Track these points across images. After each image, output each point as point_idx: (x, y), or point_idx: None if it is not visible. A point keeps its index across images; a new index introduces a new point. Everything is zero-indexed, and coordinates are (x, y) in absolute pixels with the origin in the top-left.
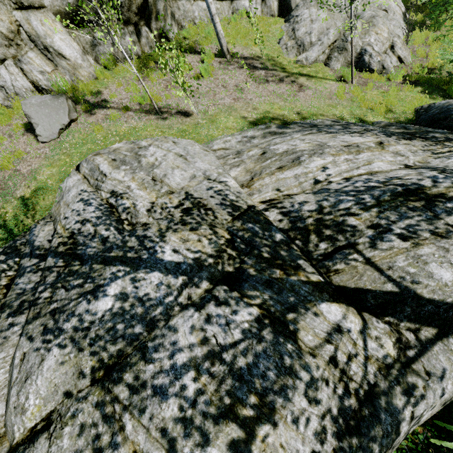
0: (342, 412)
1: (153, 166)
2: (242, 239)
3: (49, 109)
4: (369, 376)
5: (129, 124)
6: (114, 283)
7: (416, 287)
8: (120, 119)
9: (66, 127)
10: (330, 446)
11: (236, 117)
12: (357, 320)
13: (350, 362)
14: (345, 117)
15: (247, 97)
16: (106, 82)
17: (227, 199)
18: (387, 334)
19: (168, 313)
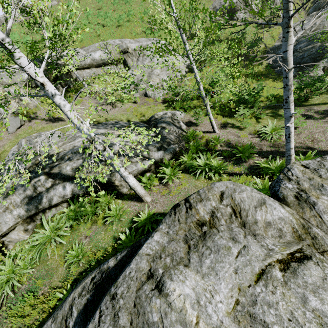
0: (32, 195)
1: (37, 142)
2: (41, 163)
3: (13, 121)
4: (42, 189)
5: (42, 125)
6: (4, 175)
7: (62, 171)
8: (40, 123)
9: (19, 127)
10: (26, 201)
11: None
12: (44, 178)
13: (38, 186)
14: (123, 120)
15: (90, 112)
16: (40, 108)
17: (48, 152)
18: (51, 181)
19: (11, 180)
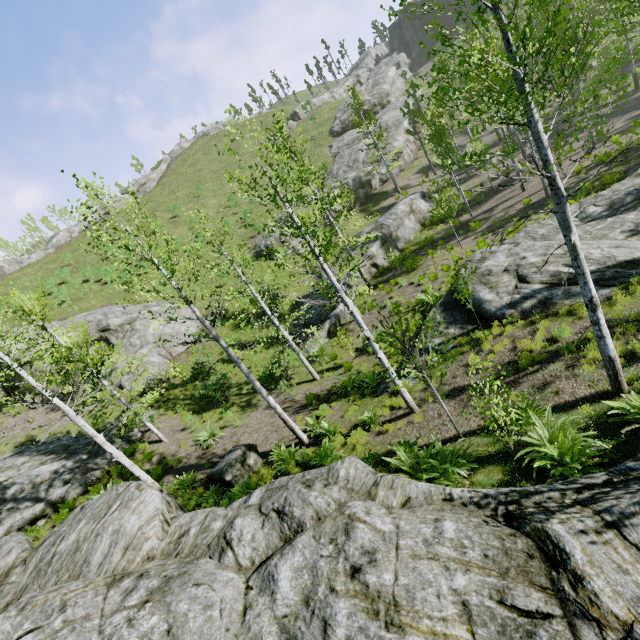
0: None
1: None
2: None
3: None
4: None
5: None
6: None
7: None
8: None
9: None
10: None
11: (12, 443)
12: None
13: None
14: (71, 433)
15: (31, 426)
16: None
17: None
18: None
19: None
